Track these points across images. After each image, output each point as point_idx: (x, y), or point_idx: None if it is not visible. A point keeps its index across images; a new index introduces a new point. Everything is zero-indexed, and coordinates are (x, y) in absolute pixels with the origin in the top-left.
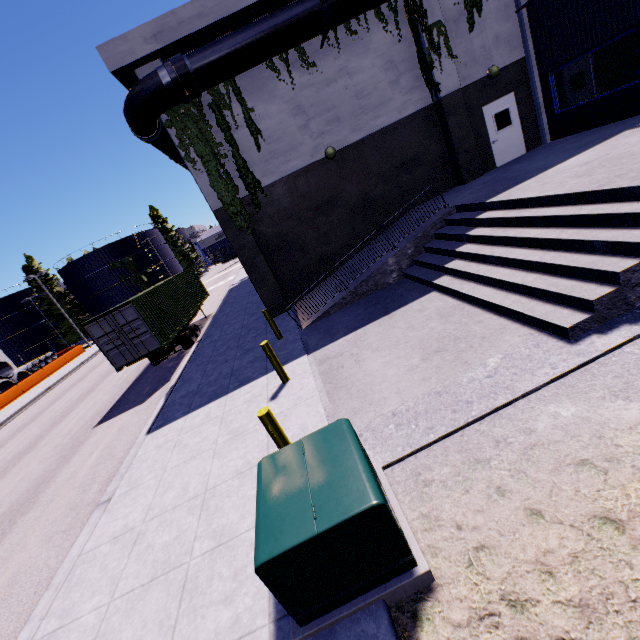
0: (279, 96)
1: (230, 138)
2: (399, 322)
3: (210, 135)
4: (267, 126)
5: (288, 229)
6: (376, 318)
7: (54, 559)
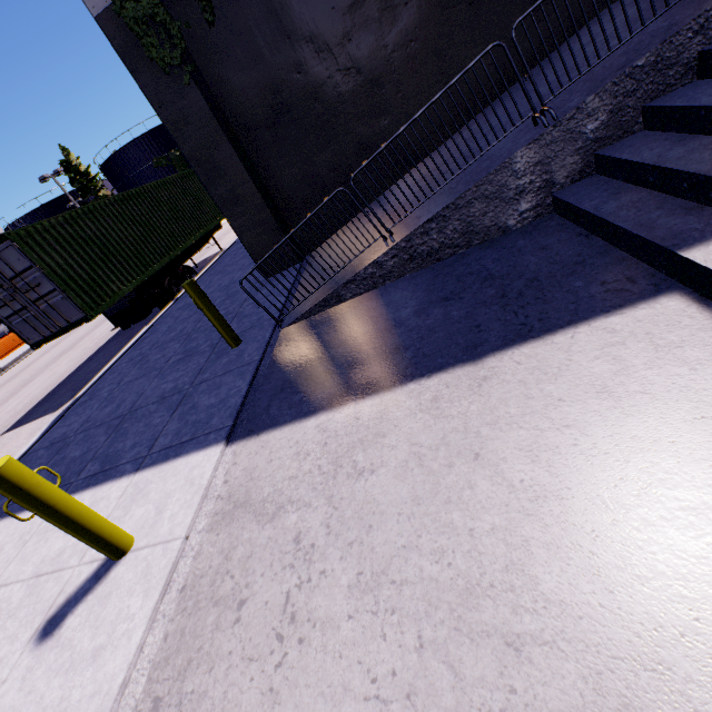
0: None
1: None
2: (504, 431)
3: None
4: None
5: (286, 72)
6: (434, 364)
7: None
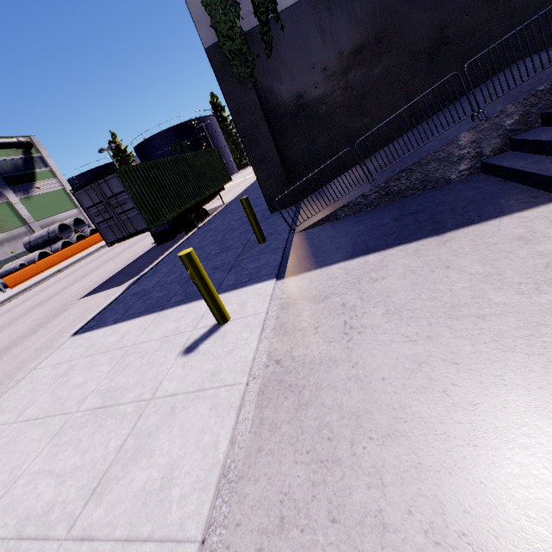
0: None
1: None
2: (463, 256)
3: None
4: None
5: (308, 87)
6: (412, 238)
7: None
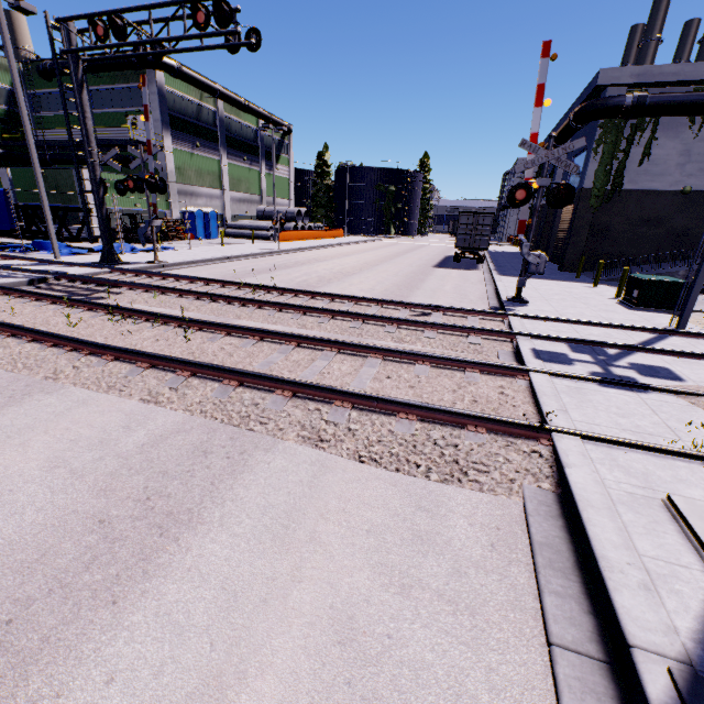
0: (680, 138)
1: (627, 150)
2: None
3: (619, 143)
4: (657, 153)
5: (615, 223)
6: None
7: (477, 286)
